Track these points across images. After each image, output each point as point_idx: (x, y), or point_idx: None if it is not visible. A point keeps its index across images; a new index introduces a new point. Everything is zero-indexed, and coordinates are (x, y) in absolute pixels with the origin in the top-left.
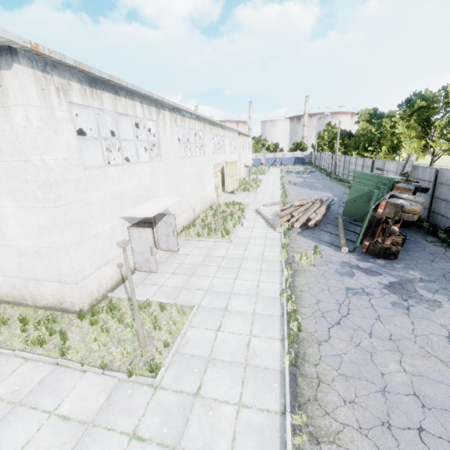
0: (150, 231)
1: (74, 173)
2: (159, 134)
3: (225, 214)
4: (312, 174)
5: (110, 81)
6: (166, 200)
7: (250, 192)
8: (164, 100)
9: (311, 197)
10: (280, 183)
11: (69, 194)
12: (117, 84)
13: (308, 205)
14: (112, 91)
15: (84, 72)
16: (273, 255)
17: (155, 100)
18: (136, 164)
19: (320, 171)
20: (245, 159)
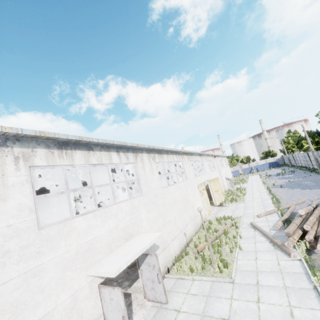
0: (120, 292)
1: (21, 238)
2: (138, 172)
3: (217, 233)
4: (293, 173)
5: (80, 140)
6: (145, 239)
7: (238, 202)
8: (138, 145)
9: (310, 198)
10: (265, 188)
11: (8, 269)
12: (88, 142)
13: (317, 212)
14: (85, 148)
15: (51, 138)
16: (313, 319)
17: (131, 147)
18: (111, 206)
19: (300, 169)
20: (225, 174)
